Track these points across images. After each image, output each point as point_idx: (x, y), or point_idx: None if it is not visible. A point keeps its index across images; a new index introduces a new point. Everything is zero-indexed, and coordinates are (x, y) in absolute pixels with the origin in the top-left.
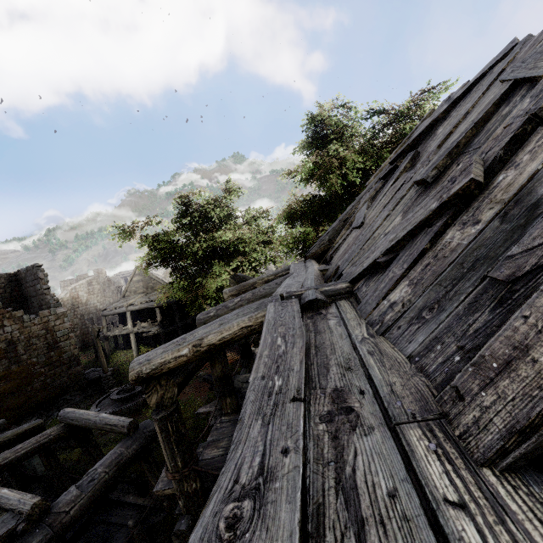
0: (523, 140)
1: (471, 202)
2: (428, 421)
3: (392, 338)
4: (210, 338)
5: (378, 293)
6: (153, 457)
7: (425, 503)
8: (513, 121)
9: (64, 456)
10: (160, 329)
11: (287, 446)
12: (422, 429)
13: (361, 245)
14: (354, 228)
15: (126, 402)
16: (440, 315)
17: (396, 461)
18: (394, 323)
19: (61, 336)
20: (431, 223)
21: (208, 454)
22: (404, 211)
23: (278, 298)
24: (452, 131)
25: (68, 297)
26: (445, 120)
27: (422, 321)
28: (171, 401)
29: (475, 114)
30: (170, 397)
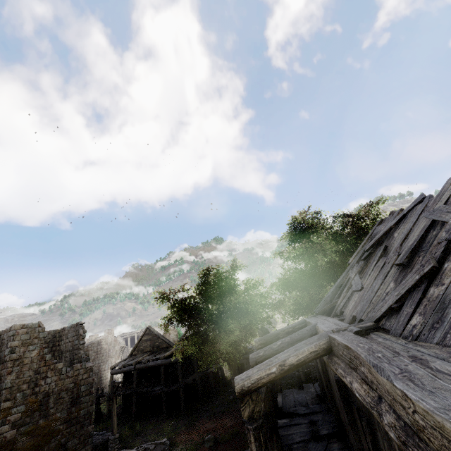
0: (449, 250)
1: (436, 275)
2: None
3: (422, 339)
4: (290, 359)
5: (402, 323)
6: None
7: None
8: (441, 242)
9: None
10: (163, 389)
11: (406, 364)
12: None
13: (369, 301)
14: (355, 291)
15: None
16: (443, 323)
17: (450, 364)
18: (420, 333)
19: (84, 390)
20: (418, 285)
21: None
22: (394, 280)
23: (331, 332)
24: (405, 237)
25: None
26: (396, 229)
27: (435, 328)
28: (259, 414)
29: (417, 231)
30: (258, 410)
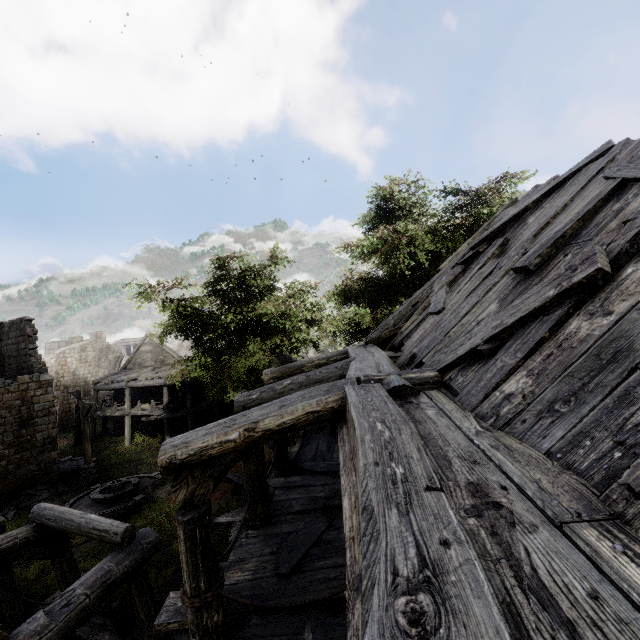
0: None
1: (595, 293)
2: (601, 521)
3: (516, 432)
4: (268, 421)
5: (485, 384)
6: (147, 580)
7: (639, 606)
8: (637, 216)
9: (16, 573)
10: (165, 414)
11: (445, 537)
12: (598, 529)
13: (446, 332)
14: (431, 313)
15: (111, 504)
16: (581, 408)
17: (582, 561)
18: (516, 416)
19: (39, 410)
20: (547, 311)
21: (230, 578)
22: (500, 298)
23: (354, 381)
24: (549, 221)
25: (53, 362)
26: (535, 210)
27: (556, 415)
28: (204, 499)
29: (579, 206)
30: (202, 494)
